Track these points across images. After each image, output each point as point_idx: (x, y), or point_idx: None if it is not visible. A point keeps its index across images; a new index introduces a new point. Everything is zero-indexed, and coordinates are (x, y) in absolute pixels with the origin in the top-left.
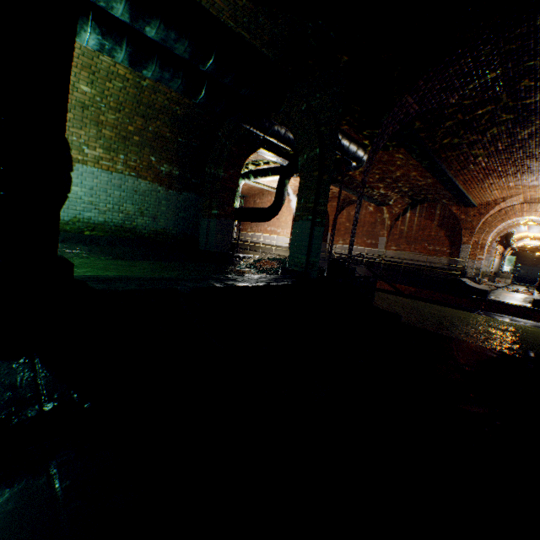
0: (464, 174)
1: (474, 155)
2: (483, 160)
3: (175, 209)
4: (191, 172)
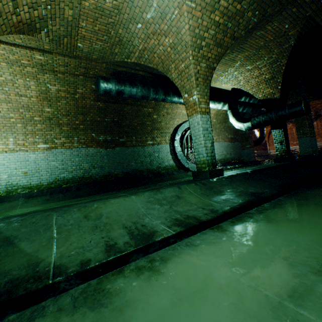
0: None
1: None
2: None
3: (234, 149)
4: (235, 135)
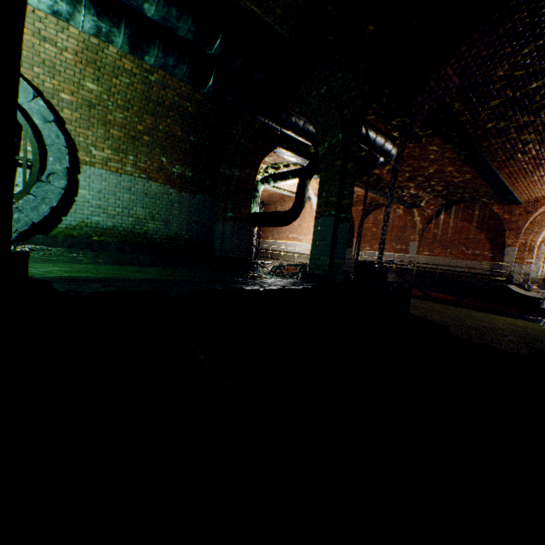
0: (510, 165)
1: (523, 142)
2: (534, 147)
3: (188, 213)
4: (205, 173)
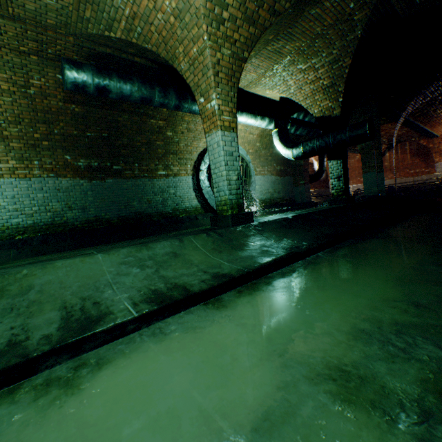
0: (430, 123)
1: (437, 113)
2: None
3: (284, 186)
4: (286, 166)
